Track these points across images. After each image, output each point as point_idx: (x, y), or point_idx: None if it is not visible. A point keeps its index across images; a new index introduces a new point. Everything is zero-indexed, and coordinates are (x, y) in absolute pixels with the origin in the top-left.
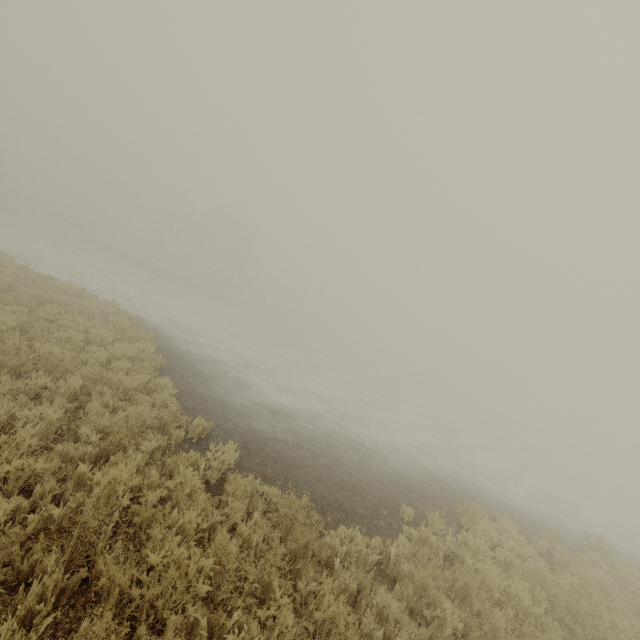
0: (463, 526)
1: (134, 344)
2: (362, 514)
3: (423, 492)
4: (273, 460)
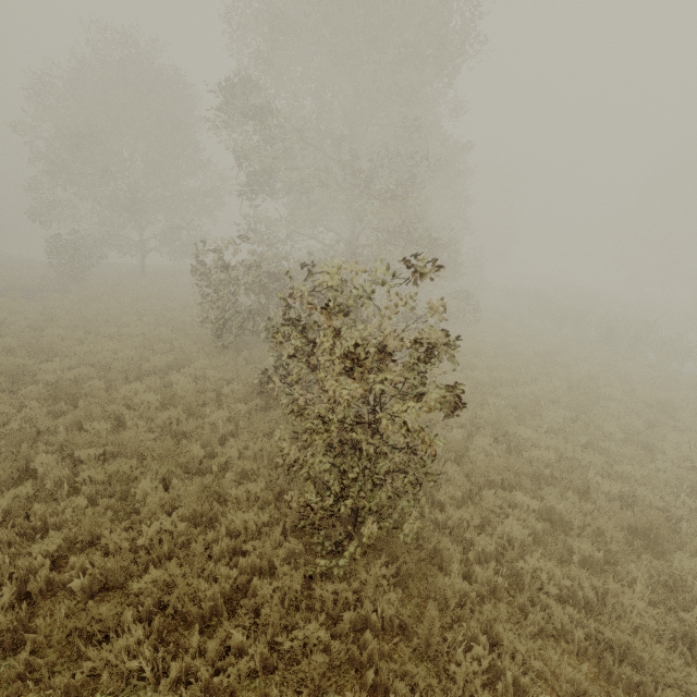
0: None
1: None
2: None
3: None
4: None
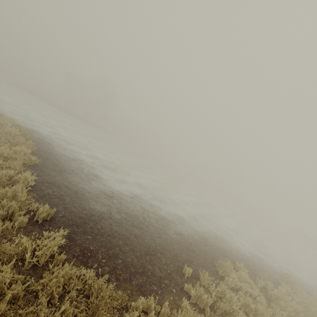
0: (219, 274)
1: (13, 147)
2: (158, 276)
3: (196, 250)
4: (101, 235)
